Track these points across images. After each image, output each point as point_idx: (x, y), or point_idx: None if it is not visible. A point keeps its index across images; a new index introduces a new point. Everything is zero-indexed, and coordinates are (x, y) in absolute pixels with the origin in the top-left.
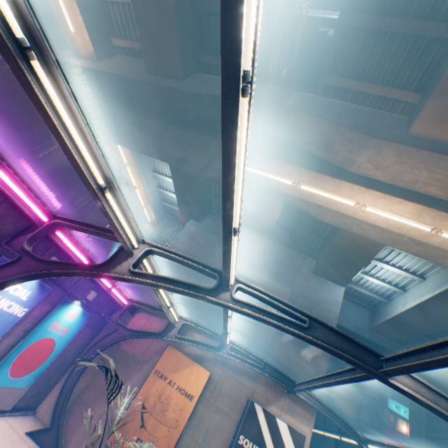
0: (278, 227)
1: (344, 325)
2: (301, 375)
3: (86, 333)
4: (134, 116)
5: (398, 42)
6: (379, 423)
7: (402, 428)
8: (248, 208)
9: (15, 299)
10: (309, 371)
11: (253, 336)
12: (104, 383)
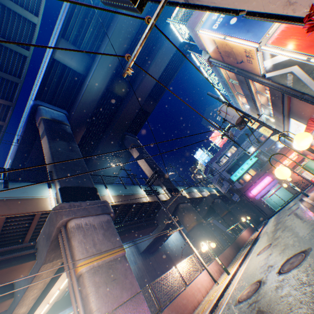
0: None
1: (146, 245)
2: None
3: None
4: None
5: None
6: (239, 191)
7: (247, 178)
8: None
9: None
10: None
11: None
12: None
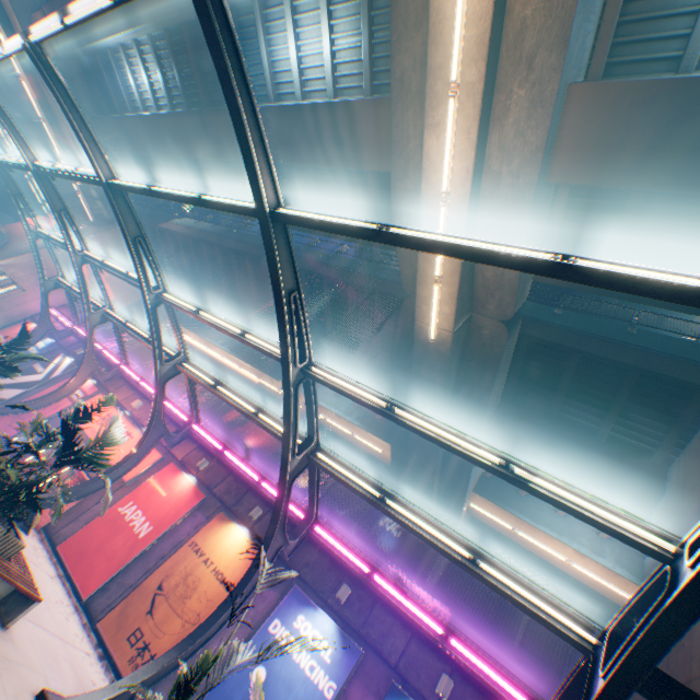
0: (697, 312)
1: None
2: None
3: None
4: (409, 441)
5: (384, 201)
6: None
7: None
8: (631, 370)
9: (315, 655)
10: None
11: None
12: None
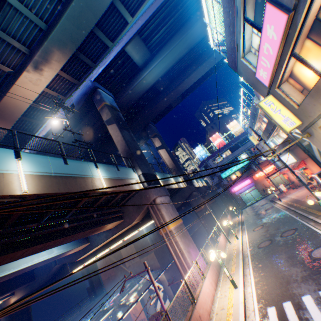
0: None
1: None
2: (152, 262)
3: (110, 317)
4: None
5: None
6: (225, 187)
7: (233, 178)
8: None
9: None
10: (152, 259)
11: (137, 266)
12: (126, 317)
